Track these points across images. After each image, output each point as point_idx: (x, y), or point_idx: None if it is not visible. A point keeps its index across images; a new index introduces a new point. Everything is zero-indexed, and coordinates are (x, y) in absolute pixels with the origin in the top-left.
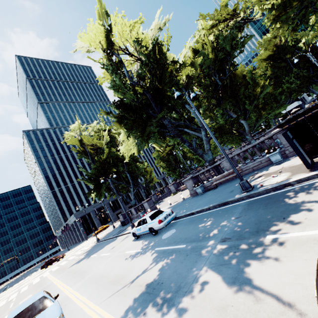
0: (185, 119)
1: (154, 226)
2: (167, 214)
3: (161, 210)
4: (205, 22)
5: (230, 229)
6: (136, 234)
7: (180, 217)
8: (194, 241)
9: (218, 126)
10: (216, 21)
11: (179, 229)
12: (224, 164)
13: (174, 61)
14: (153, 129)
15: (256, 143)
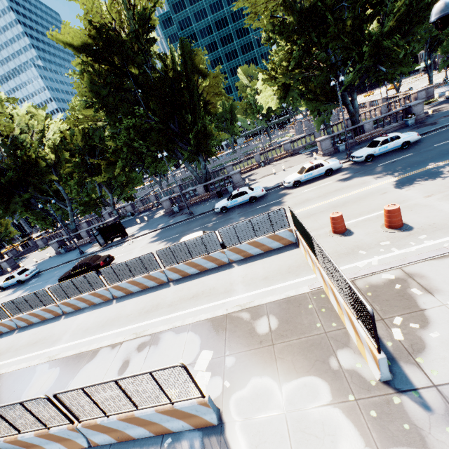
0: (54, 190)
1: (22, 279)
2: (33, 270)
3: (28, 268)
4: (77, 114)
5: (63, 272)
6: (3, 287)
7: (43, 271)
8: (47, 279)
9: (84, 202)
10: (86, 117)
11: (41, 277)
12: (82, 234)
13: (40, 168)
14: (19, 208)
15: (99, 225)
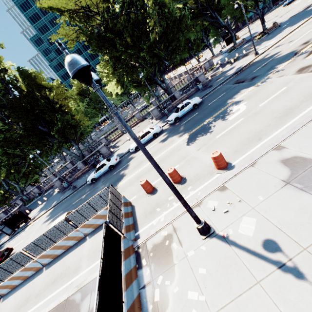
0: None
1: None
2: None
3: None
4: None
5: None
6: None
7: None
8: None
9: None
10: None
11: None
12: None
13: None
14: None
15: (7, 216)
